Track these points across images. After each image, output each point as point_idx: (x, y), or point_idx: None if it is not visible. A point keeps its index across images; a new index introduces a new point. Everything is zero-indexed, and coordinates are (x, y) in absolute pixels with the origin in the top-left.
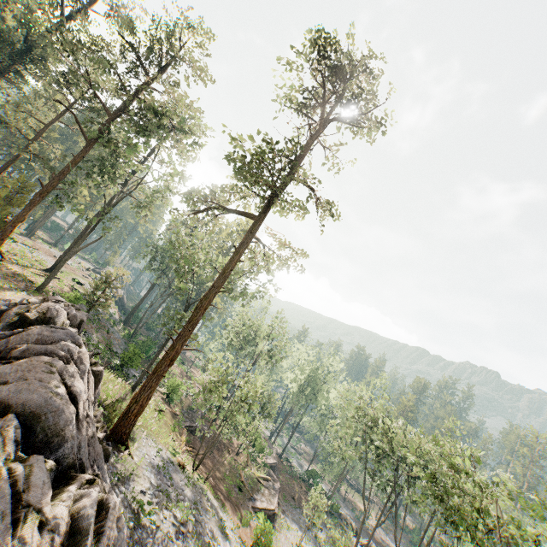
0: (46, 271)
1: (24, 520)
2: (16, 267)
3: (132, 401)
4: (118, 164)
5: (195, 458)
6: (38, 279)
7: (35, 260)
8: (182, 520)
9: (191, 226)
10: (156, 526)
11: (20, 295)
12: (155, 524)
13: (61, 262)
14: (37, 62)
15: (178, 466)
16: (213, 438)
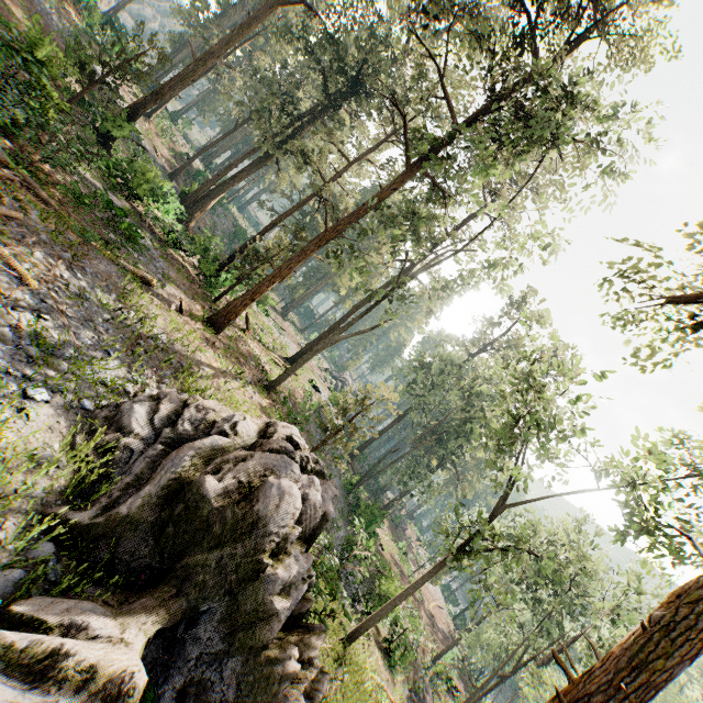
0: (285, 360)
1: None
2: (256, 344)
3: None
4: (431, 217)
5: None
6: (272, 369)
7: (279, 342)
8: None
9: (483, 343)
10: None
11: (242, 390)
12: None
13: (310, 353)
14: (360, 98)
15: None
16: None
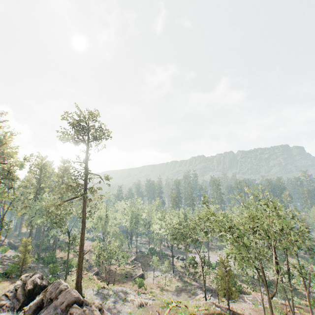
0: None
1: (93, 311)
2: None
3: (77, 283)
4: None
5: (106, 281)
6: None
7: None
8: (114, 299)
9: (36, 186)
10: (108, 306)
11: None
12: (108, 305)
13: None
14: None
15: (102, 288)
16: (108, 271)
